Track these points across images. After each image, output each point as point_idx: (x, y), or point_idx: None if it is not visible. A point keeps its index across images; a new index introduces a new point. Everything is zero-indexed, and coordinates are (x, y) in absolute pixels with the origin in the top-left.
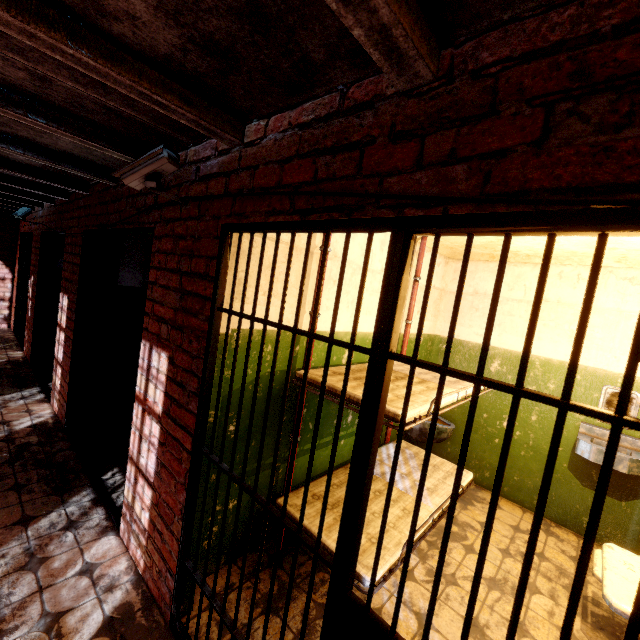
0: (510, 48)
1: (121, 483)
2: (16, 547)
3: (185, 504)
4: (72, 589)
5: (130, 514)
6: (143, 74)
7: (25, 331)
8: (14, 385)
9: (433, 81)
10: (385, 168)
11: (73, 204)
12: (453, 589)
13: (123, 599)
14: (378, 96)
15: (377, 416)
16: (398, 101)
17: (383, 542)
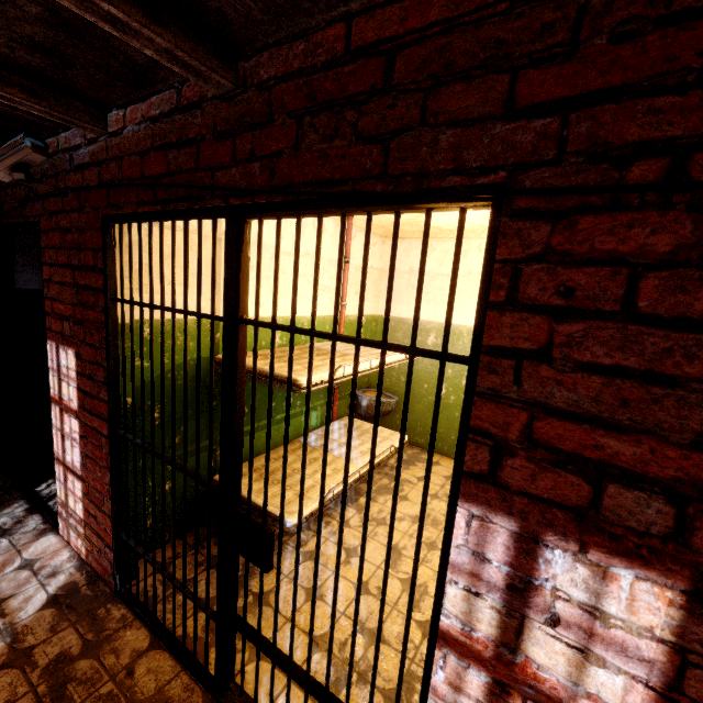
0: (277, 68)
1: None
2: None
3: (111, 484)
4: (12, 581)
5: (66, 511)
6: None
7: None
8: None
9: (236, 88)
10: (214, 163)
11: None
12: (382, 528)
13: (67, 580)
14: (203, 97)
15: (237, 370)
16: (216, 103)
17: (309, 494)
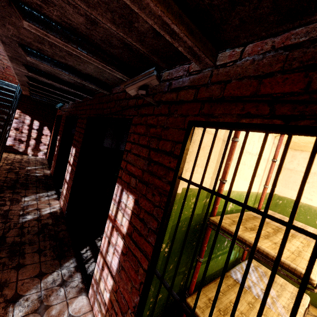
0: None
1: (90, 257)
2: (34, 294)
3: (137, 305)
4: None
5: (96, 287)
6: (169, 7)
7: (52, 161)
8: (44, 188)
9: None
10: None
11: (84, 103)
12: None
13: None
14: None
15: None
16: None
17: None
